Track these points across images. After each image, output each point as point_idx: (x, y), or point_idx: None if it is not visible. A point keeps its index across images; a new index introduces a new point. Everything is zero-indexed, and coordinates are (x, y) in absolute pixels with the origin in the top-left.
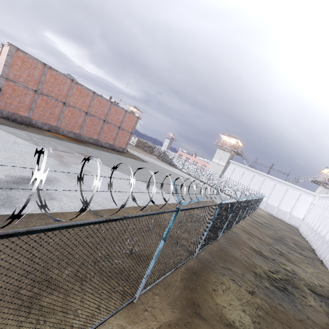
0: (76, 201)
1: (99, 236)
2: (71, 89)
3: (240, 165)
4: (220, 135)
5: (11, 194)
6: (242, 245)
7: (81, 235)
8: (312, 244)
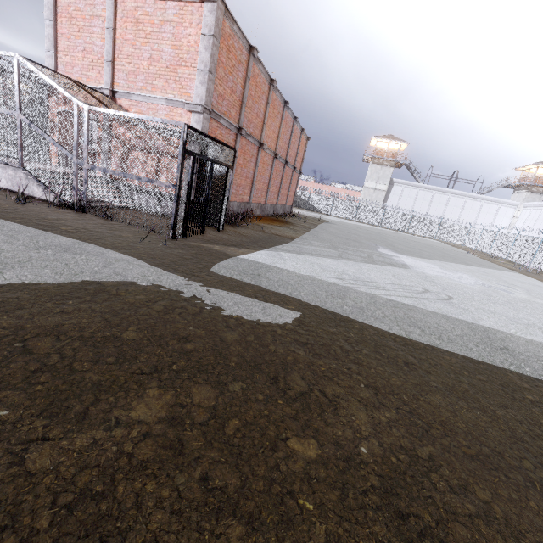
0: None
1: None
2: (267, 106)
3: (410, 185)
4: (373, 138)
5: None
6: None
7: None
8: None
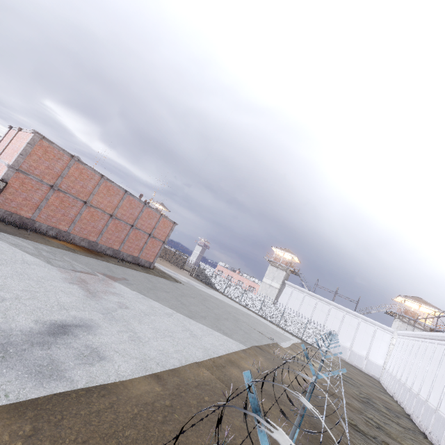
0: (130, 359)
1: (177, 420)
2: (97, 186)
3: (298, 289)
4: (272, 248)
5: (53, 355)
6: (333, 416)
7: (157, 419)
8: (404, 406)
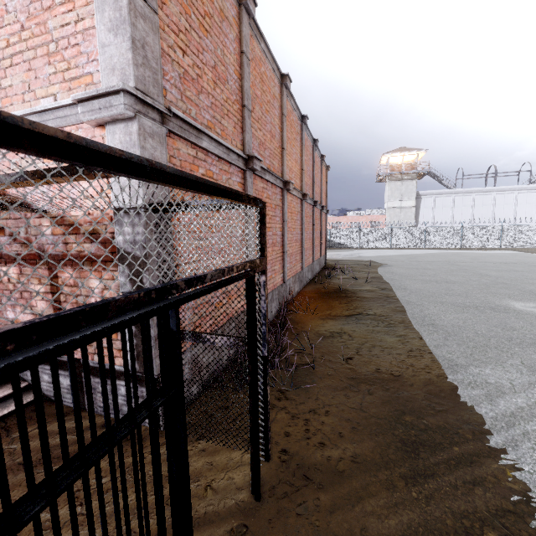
0: None
1: None
2: (283, 120)
3: (442, 193)
4: (384, 155)
5: None
6: None
7: None
8: None
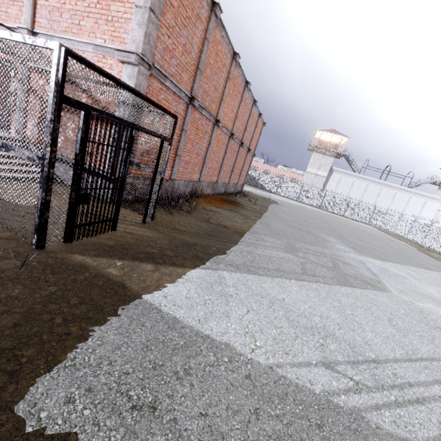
0: None
1: None
2: (228, 81)
3: (348, 173)
4: (318, 131)
5: None
6: None
7: None
8: None
